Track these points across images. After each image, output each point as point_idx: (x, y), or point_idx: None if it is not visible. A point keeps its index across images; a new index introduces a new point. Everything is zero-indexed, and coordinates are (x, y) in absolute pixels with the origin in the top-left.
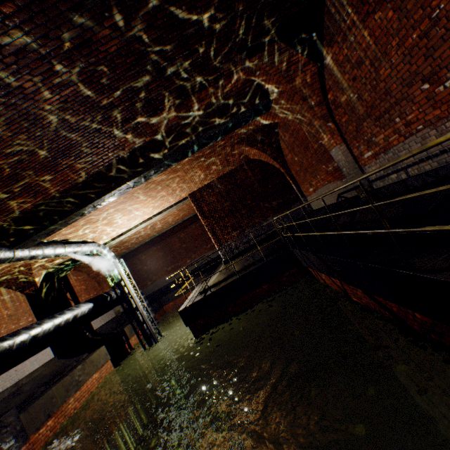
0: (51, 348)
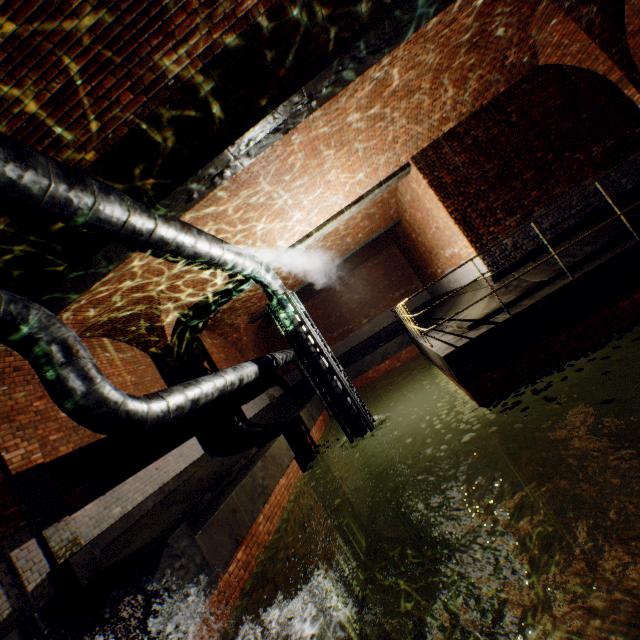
0: (198, 440)
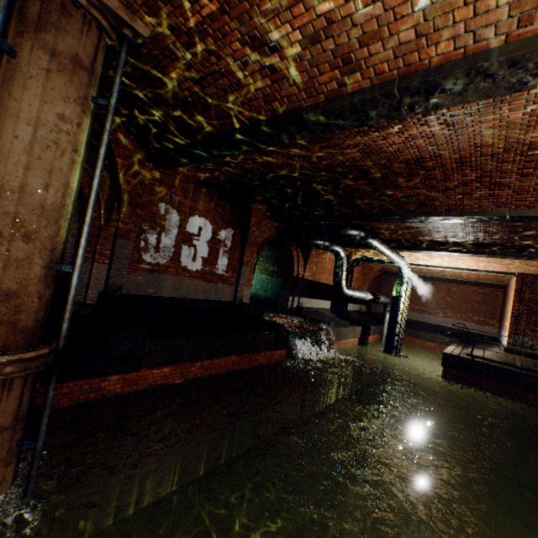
0: (331, 302)
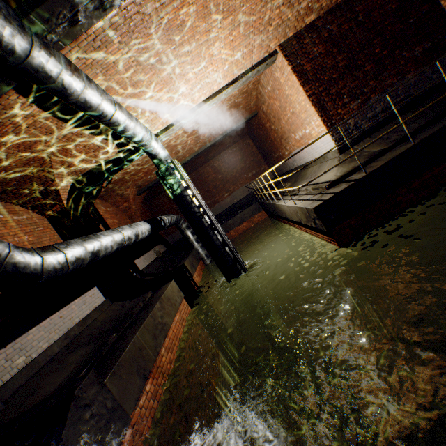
0: (99, 289)
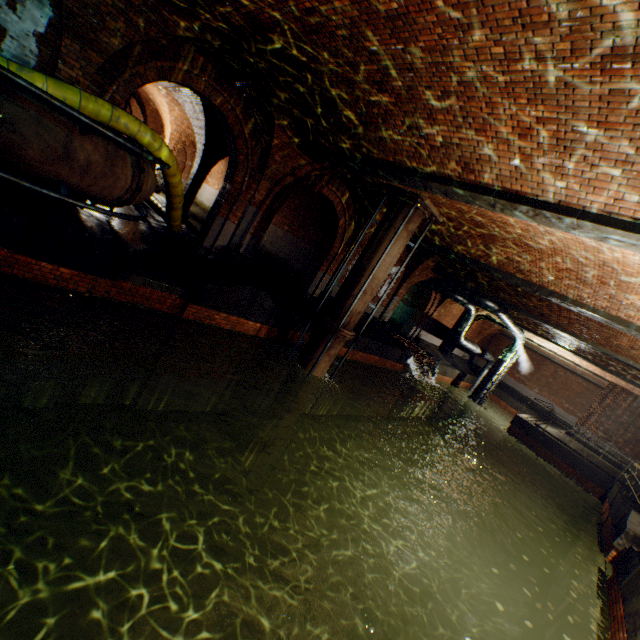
0: (441, 342)
